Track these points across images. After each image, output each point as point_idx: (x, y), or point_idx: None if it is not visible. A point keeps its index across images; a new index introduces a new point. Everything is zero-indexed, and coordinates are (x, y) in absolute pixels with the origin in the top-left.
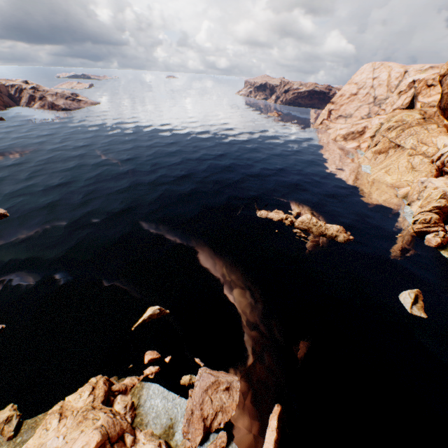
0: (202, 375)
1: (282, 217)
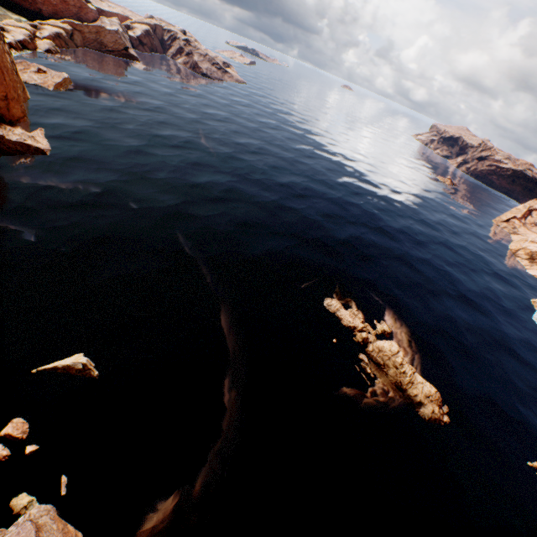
0: (24, 524)
1: (356, 325)
